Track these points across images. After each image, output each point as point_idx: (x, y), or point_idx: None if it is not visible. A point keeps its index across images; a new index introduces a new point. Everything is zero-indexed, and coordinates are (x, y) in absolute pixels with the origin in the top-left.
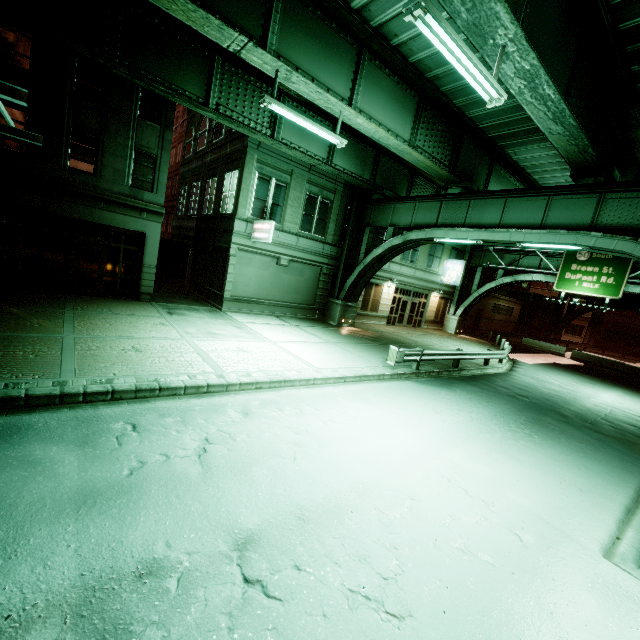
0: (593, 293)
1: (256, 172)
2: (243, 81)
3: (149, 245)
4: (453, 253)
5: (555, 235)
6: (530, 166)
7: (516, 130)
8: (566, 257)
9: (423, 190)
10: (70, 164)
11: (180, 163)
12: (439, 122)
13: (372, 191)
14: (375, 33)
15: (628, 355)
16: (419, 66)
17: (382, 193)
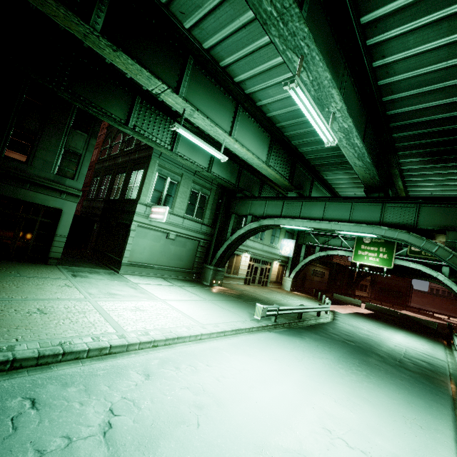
0: (376, 264)
1: (157, 172)
2: (154, 114)
3: (64, 219)
4: (287, 234)
5: (359, 227)
6: (334, 184)
7: (328, 162)
8: (357, 240)
9: (268, 193)
10: (6, 153)
11: (94, 162)
12: (283, 153)
13: (236, 191)
14: (247, 97)
15: (395, 305)
16: (272, 119)
17: (243, 193)
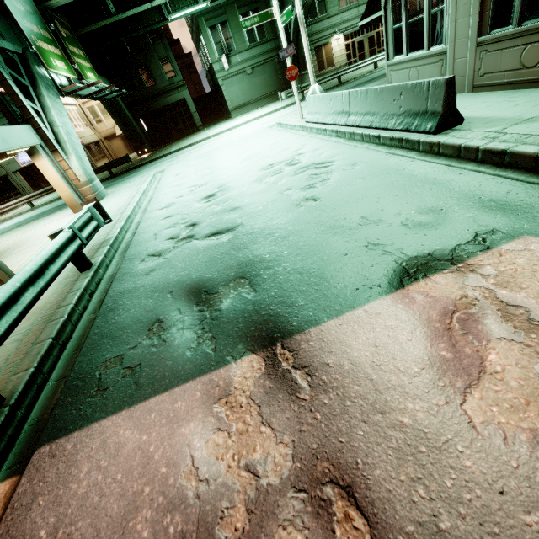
0: None
1: (208, 28)
2: None
3: (189, 103)
4: None
5: None
6: None
7: None
8: None
9: None
10: (147, 85)
11: None
12: None
13: None
14: None
15: None
16: None
17: None
